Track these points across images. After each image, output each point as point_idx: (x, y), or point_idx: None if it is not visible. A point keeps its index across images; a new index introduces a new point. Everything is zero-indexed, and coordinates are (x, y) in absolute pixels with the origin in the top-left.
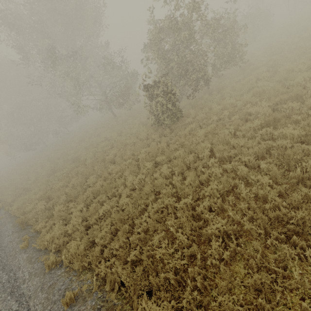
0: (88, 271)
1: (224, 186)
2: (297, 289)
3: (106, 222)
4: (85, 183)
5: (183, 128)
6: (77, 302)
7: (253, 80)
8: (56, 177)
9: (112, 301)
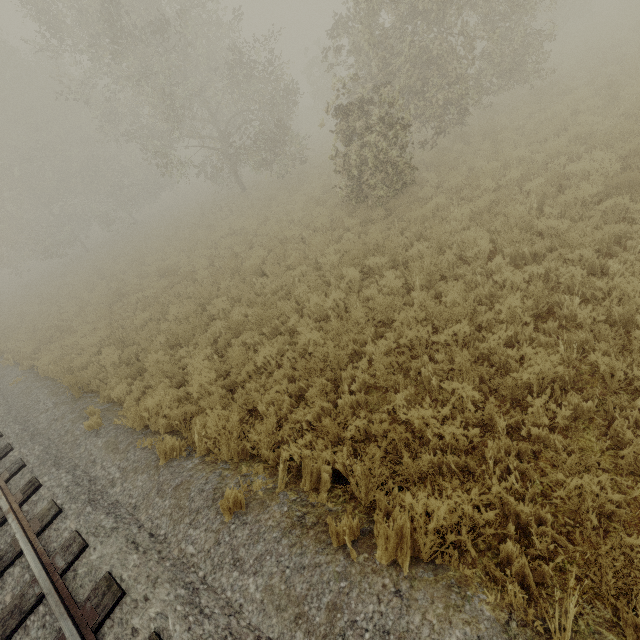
0: (251, 462)
1: (535, 305)
2: None
3: (276, 377)
4: (204, 313)
5: (418, 204)
6: (248, 508)
7: (567, 114)
8: (129, 305)
9: (323, 505)
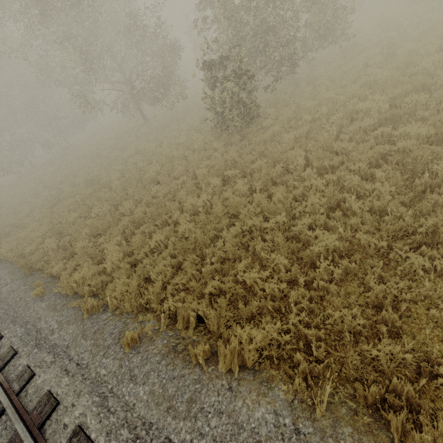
0: (146, 312)
1: (328, 201)
2: (422, 301)
3: (163, 255)
4: (117, 211)
5: (261, 131)
6: (141, 343)
7: (361, 67)
8: (65, 207)
9: (190, 337)
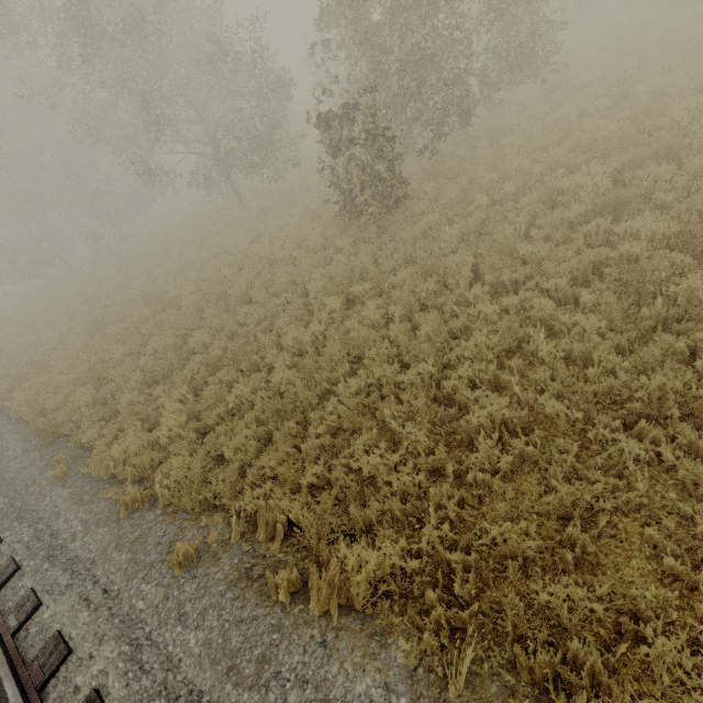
0: (214, 511)
1: (503, 340)
2: (636, 512)
3: (246, 420)
4: (185, 346)
5: (410, 222)
6: (200, 562)
7: (574, 116)
8: (110, 336)
9: (275, 555)
